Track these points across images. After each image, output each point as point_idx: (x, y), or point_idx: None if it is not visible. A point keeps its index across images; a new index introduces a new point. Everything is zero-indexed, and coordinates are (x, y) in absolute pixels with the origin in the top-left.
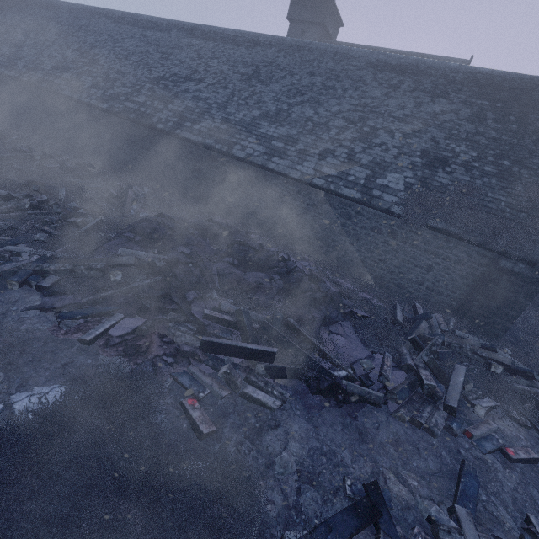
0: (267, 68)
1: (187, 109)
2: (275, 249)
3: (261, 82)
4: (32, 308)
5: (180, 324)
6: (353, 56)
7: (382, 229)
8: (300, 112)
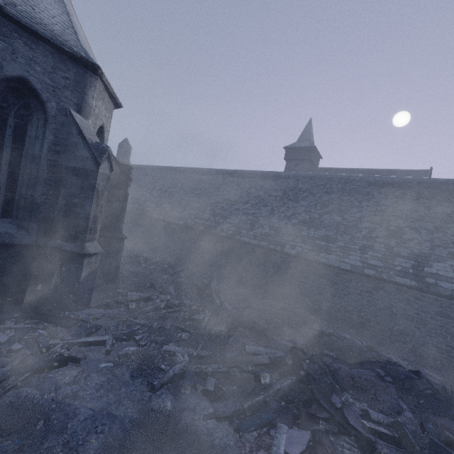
0: (292, 191)
1: (241, 221)
2: (349, 335)
3: (291, 201)
4: (210, 417)
5: (338, 438)
6: (354, 180)
7: (449, 314)
8: (330, 218)
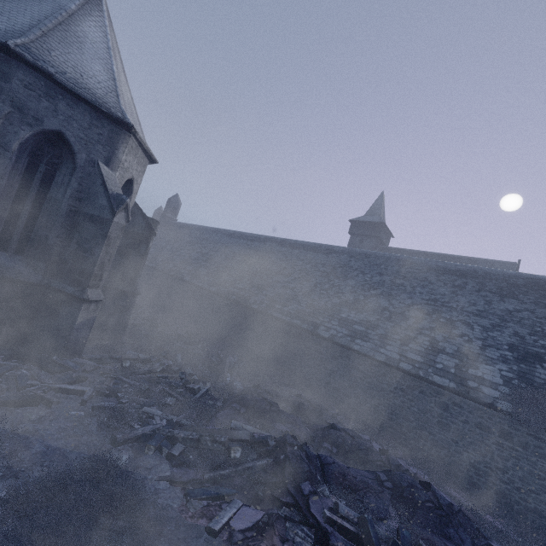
0: (342, 268)
1: (278, 295)
2: (368, 437)
3: (338, 278)
4: (164, 479)
5: (296, 526)
6: (414, 262)
7: (490, 427)
8: (375, 302)
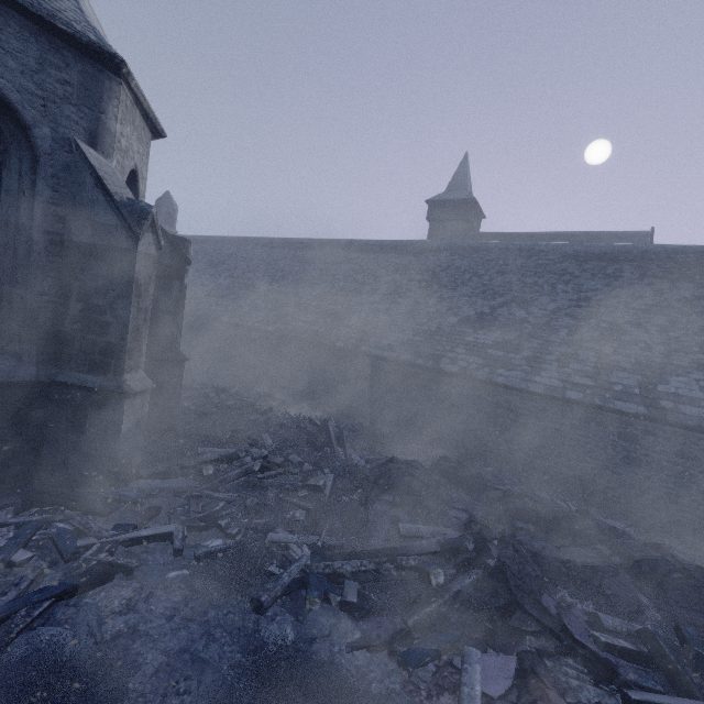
0: (446, 272)
1: (367, 323)
2: (547, 494)
3: (445, 287)
4: (357, 646)
5: (558, 661)
6: (542, 251)
7: (695, 453)
8: (508, 314)
